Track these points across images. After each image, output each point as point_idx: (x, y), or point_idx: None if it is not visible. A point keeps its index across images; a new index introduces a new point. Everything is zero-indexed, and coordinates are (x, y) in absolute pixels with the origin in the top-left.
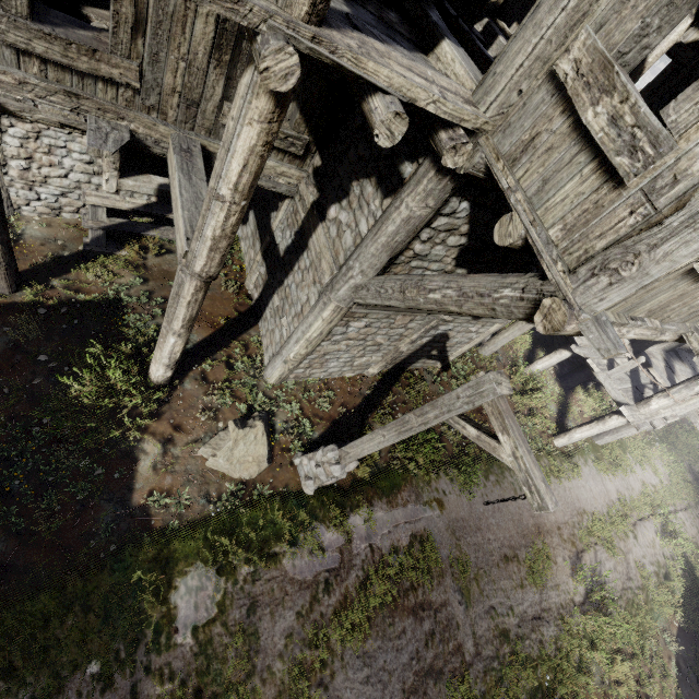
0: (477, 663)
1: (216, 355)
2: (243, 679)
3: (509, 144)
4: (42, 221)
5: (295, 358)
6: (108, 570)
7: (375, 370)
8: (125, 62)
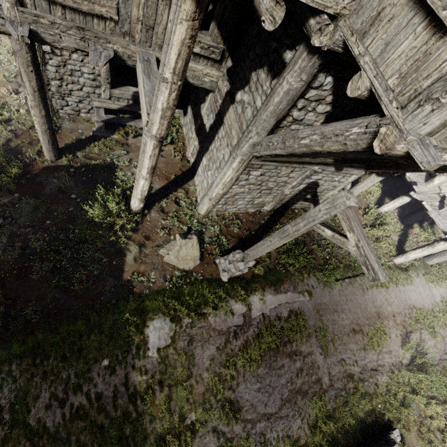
0: (331, 390)
1: (169, 197)
2: (185, 379)
3: (361, 22)
4: (70, 119)
5: (216, 197)
6: (111, 313)
7: (268, 208)
8: (108, 3)
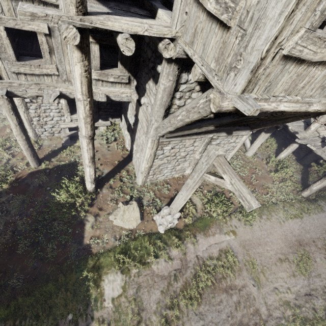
0: (270, 320)
1: (115, 177)
2: (136, 324)
3: (189, 37)
4: (48, 139)
5: (145, 170)
6: (74, 272)
7: (188, 171)
8: (50, 66)
